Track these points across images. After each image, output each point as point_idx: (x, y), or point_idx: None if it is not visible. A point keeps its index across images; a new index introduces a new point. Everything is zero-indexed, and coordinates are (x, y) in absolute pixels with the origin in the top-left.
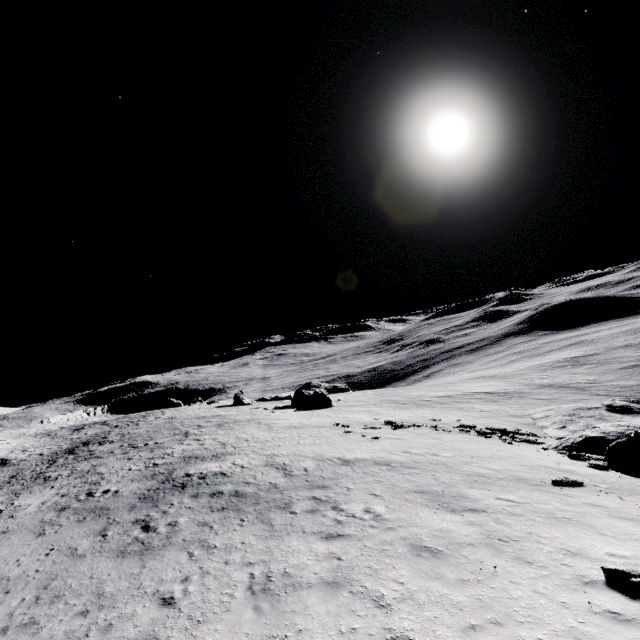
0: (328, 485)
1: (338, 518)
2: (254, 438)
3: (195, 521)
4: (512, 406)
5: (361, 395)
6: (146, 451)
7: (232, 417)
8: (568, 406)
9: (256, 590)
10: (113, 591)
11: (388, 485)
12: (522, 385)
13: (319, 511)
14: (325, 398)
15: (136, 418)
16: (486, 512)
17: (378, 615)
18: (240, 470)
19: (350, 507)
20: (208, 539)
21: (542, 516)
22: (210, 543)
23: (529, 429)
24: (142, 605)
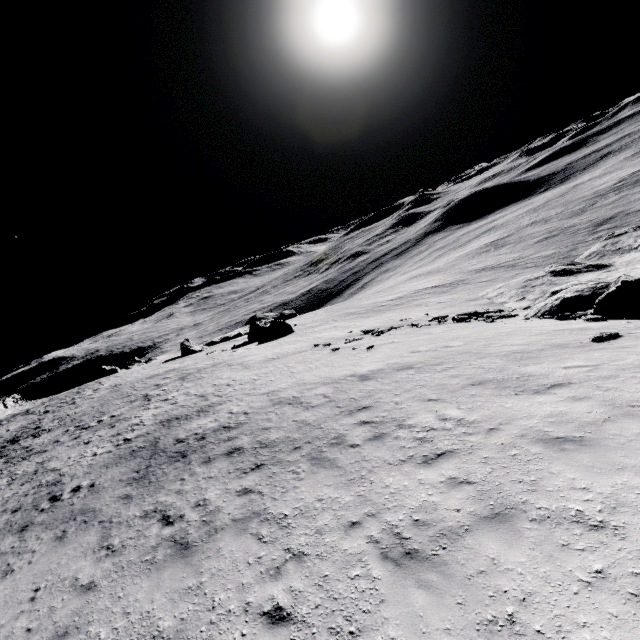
0: (368, 405)
1: (417, 436)
2: (236, 381)
3: (231, 492)
4: (463, 293)
5: (314, 316)
6: (104, 429)
7: (192, 367)
8: (517, 280)
9: (397, 558)
10: (175, 625)
11: (436, 387)
12: (460, 274)
13: (386, 435)
14: (284, 325)
15: (68, 397)
16: (574, 383)
17: (608, 541)
18: (245, 418)
19: (418, 420)
20: (267, 509)
21: (638, 371)
22: (274, 513)
23: (492, 307)
24: (238, 634)
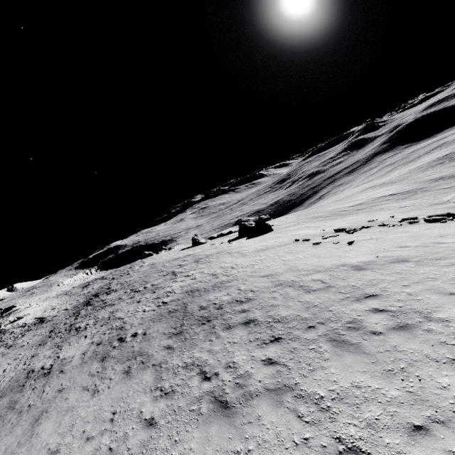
0: (375, 293)
1: None
2: (238, 265)
3: (256, 359)
4: (424, 198)
5: (285, 219)
6: (148, 293)
7: (201, 254)
8: None
9: None
10: None
11: (452, 280)
12: (416, 183)
13: (413, 326)
14: (266, 225)
15: (125, 270)
16: None
17: None
18: (253, 294)
19: (450, 315)
20: (298, 385)
21: None
22: (307, 391)
23: None
24: None
